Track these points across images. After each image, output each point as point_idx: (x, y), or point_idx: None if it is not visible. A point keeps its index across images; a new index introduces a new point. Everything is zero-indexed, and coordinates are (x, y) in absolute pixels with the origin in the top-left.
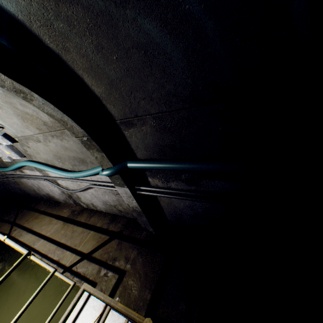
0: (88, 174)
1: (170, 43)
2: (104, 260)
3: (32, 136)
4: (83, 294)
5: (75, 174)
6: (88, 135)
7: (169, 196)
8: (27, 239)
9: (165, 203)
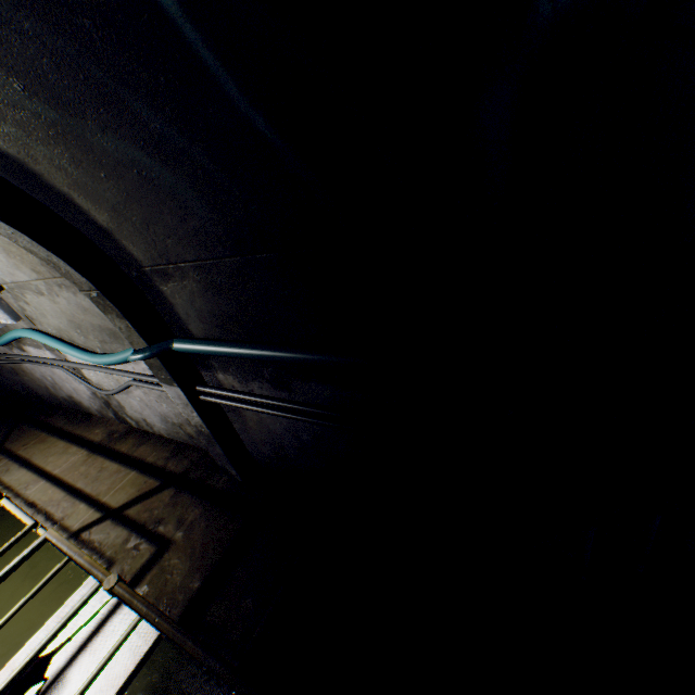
0: (120, 359)
1: (165, 165)
2: (141, 521)
3: (28, 283)
4: (89, 578)
5: (103, 358)
6: (97, 288)
7: (247, 406)
8: (17, 478)
9: (254, 423)
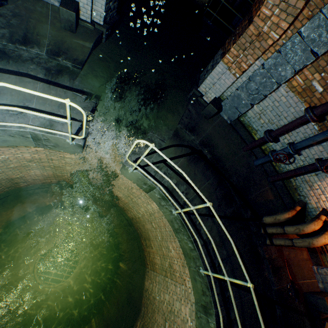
0: None
1: None
2: None
3: None
4: None
5: None
6: None
7: None
8: None
9: None
